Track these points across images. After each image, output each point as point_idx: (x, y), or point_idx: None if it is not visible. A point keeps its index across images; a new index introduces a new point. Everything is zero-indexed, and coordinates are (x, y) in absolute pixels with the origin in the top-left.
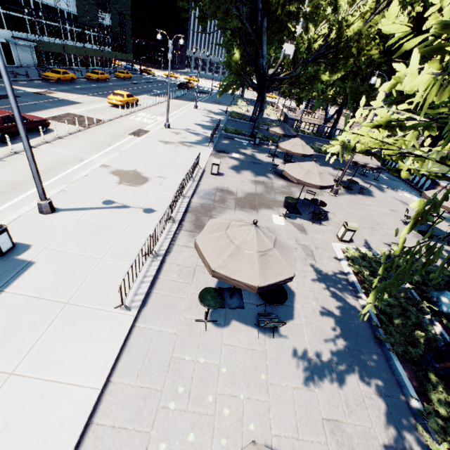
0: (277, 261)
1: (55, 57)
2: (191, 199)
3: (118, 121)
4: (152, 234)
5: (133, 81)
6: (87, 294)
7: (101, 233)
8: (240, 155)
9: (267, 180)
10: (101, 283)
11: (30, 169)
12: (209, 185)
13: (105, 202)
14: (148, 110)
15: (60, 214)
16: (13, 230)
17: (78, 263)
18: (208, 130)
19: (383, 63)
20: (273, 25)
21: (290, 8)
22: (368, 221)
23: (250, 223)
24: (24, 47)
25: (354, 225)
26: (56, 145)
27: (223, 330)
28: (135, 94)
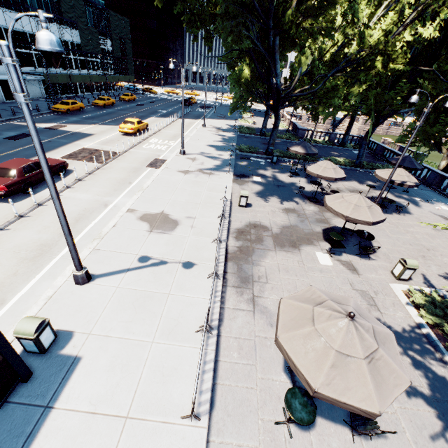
0: (387, 367)
1: (62, 86)
2: (227, 242)
3: (133, 152)
4: (208, 310)
5: (138, 102)
6: (147, 399)
7: (145, 303)
8: (261, 178)
9: (297, 206)
10: (159, 379)
11: (56, 224)
12: (240, 221)
13: (140, 260)
14: (158, 135)
15: (97, 283)
16: (51, 312)
17: (128, 352)
18: (222, 151)
19: (406, 72)
20: (285, 42)
21: (303, 24)
22: (417, 247)
23: (343, 315)
24: (32, 81)
25: (413, 262)
26: (77, 189)
27: (311, 435)
28: (142, 117)
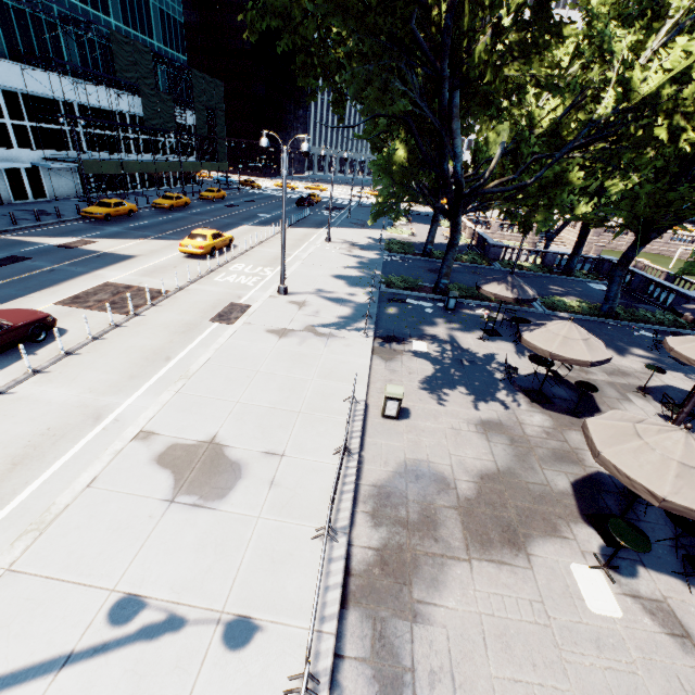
0: None
1: (111, 179)
2: (351, 531)
3: (193, 290)
4: None
5: (228, 201)
6: None
7: None
8: (427, 344)
9: (506, 415)
10: None
11: None
12: (385, 462)
13: (114, 613)
14: (248, 256)
15: None
16: None
17: None
18: (356, 287)
19: None
20: (471, 101)
21: (505, 68)
22: None
23: None
24: (62, 171)
25: None
26: (55, 375)
27: None
28: (229, 226)
